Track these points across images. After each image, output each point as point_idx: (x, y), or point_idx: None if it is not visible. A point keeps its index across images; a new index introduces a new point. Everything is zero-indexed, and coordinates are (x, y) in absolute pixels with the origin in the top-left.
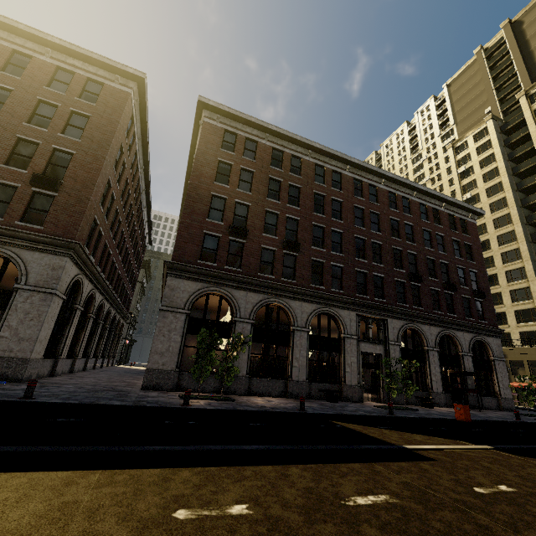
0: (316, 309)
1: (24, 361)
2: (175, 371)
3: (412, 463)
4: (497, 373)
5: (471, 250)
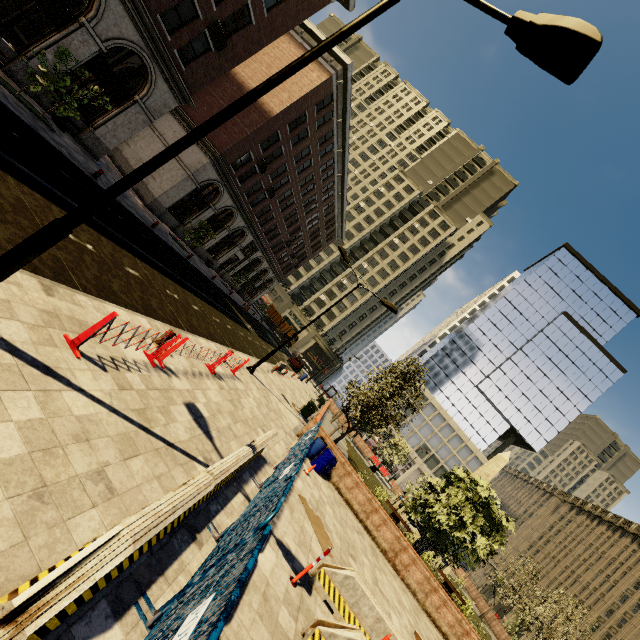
0: (243, 227)
1: (107, 150)
2: (166, 209)
3: (248, 331)
4: (262, 292)
5: (319, 248)
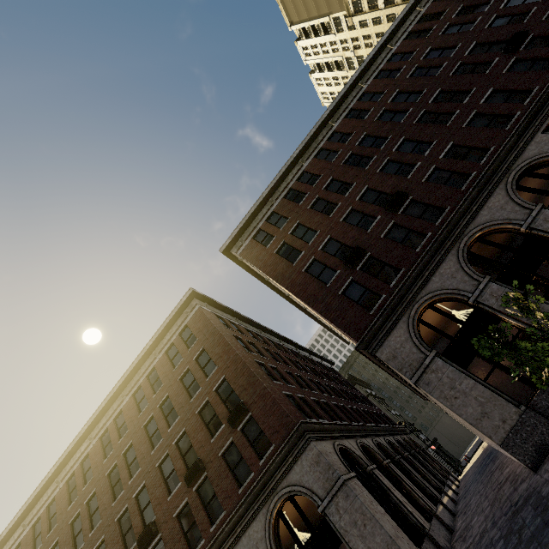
0: (505, 190)
1: None
2: (523, 412)
3: None
4: None
5: None
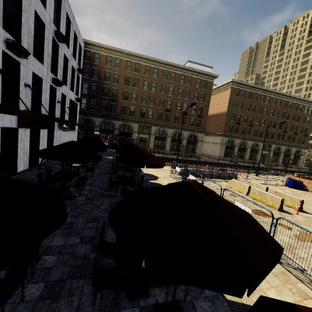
0: (253, 143)
1: (200, 155)
2: (223, 157)
3: (277, 172)
4: (300, 159)
5: (309, 119)
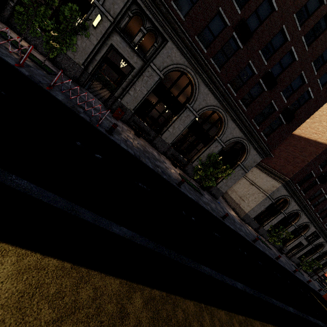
0: (307, 222)
1: (222, 193)
2: (252, 218)
3: None
4: (325, 269)
5: None
